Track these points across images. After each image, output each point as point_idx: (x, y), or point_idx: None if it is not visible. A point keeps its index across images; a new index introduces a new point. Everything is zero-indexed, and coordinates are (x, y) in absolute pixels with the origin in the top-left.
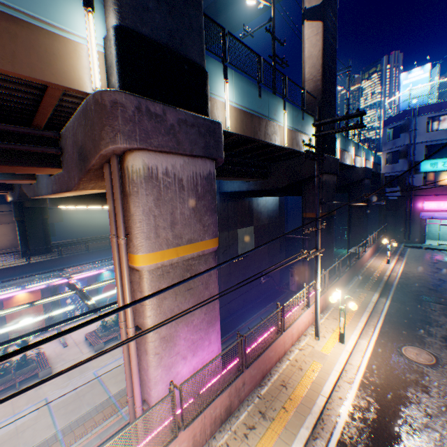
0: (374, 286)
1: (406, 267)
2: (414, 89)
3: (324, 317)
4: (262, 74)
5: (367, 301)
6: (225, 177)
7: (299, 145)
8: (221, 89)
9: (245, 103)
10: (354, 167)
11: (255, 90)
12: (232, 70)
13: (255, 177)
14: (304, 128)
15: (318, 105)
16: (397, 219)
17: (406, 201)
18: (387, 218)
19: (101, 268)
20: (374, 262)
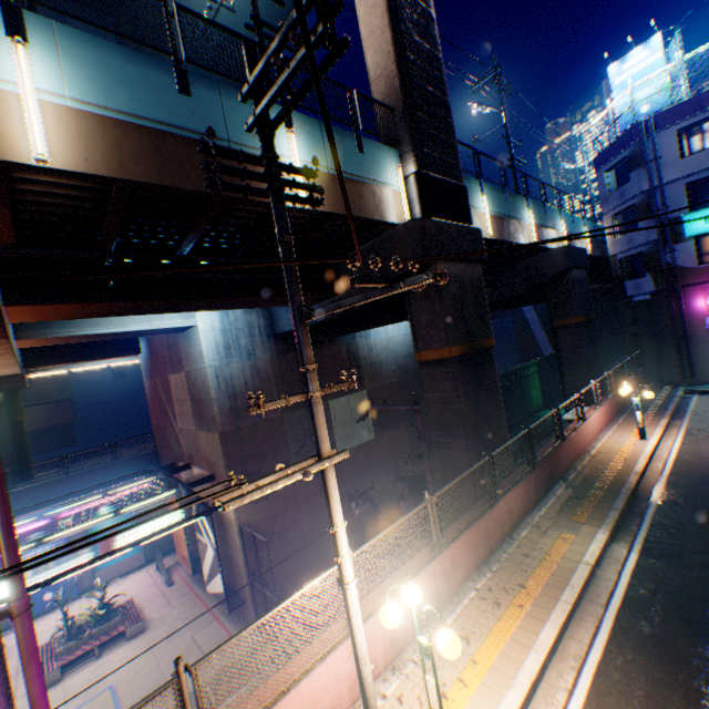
0: (601, 509)
1: (689, 444)
2: (638, 84)
3: (437, 633)
4: (181, 39)
5: (573, 561)
6: (212, 298)
7: (359, 206)
8: (1, 59)
9: (123, 103)
10: (545, 250)
11: (163, 76)
12: (53, 21)
13: (305, 293)
14: (371, 169)
15: (401, 120)
16: (658, 339)
17: (669, 300)
18: (640, 339)
19: (45, 513)
20: (612, 440)
